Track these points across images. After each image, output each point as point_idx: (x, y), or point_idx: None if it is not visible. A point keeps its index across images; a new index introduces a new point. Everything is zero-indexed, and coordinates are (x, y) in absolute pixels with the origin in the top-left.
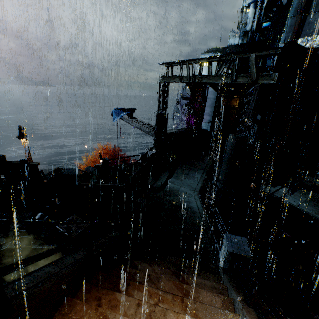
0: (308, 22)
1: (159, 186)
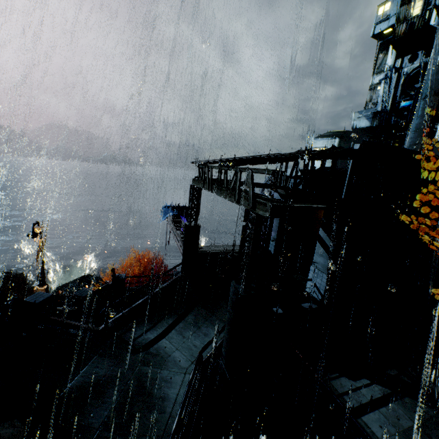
0: None
1: (146, 340)
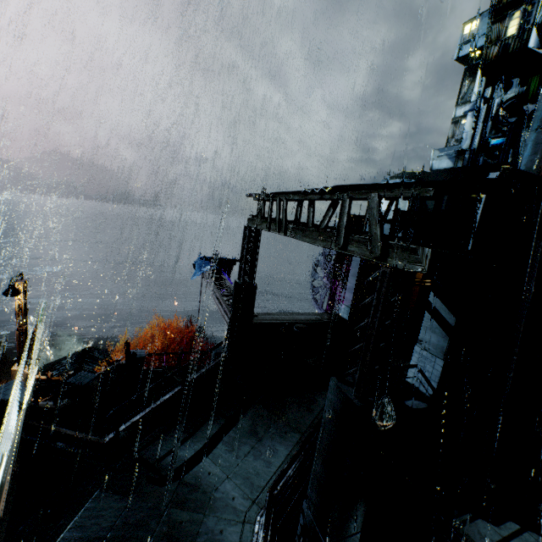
0: None
1: (179, 461)
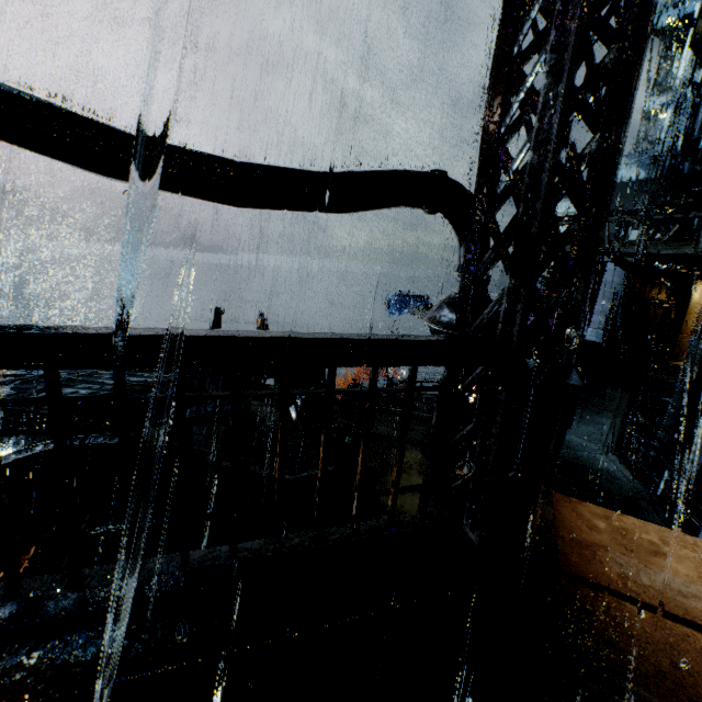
0: None
1: None
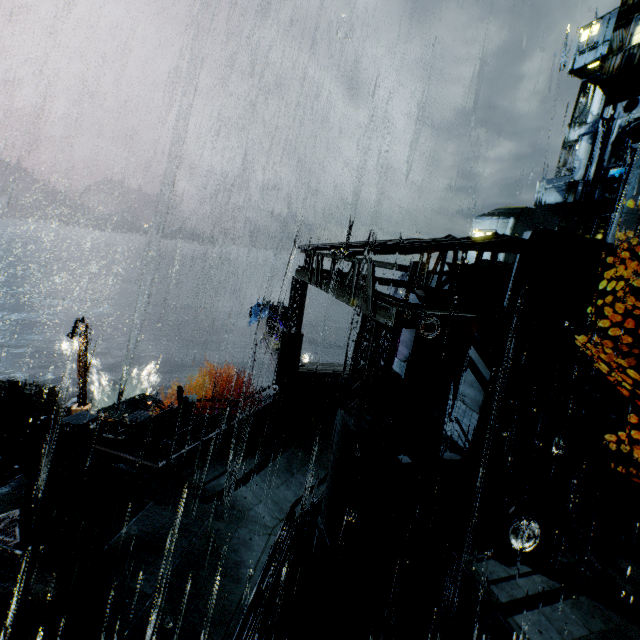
0: None
1: (221, 486)
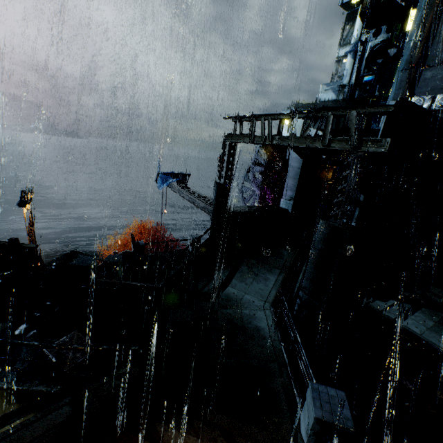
0: (425, 77)
1: (212, 290)
